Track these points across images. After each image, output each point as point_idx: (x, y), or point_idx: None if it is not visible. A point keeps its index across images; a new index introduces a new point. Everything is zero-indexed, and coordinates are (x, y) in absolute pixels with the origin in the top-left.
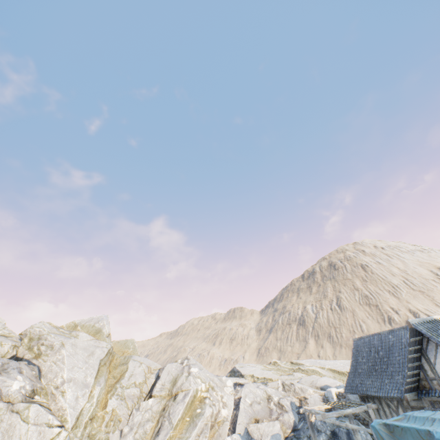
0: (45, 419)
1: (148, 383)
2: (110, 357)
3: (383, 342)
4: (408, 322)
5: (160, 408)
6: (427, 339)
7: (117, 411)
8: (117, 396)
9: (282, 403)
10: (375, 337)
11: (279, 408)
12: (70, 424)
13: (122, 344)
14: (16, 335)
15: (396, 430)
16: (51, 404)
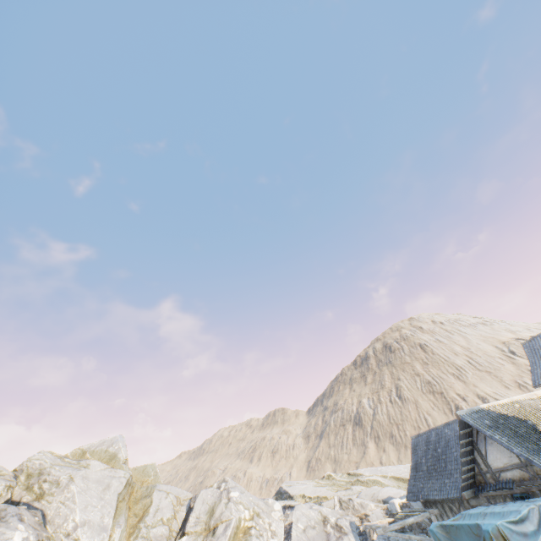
0: None
1: (178, 519)
2: (129, 490)
3: (441, 437)
4: (456, 413)
5: None
6: (476, 431)
7: None
8: (141, 538)
9: (340, 524)
10: (432, 432)
11: (337, 531)
12: None
13: (140, 471)
14: (9, 472)
15: (451, 529)
16: None
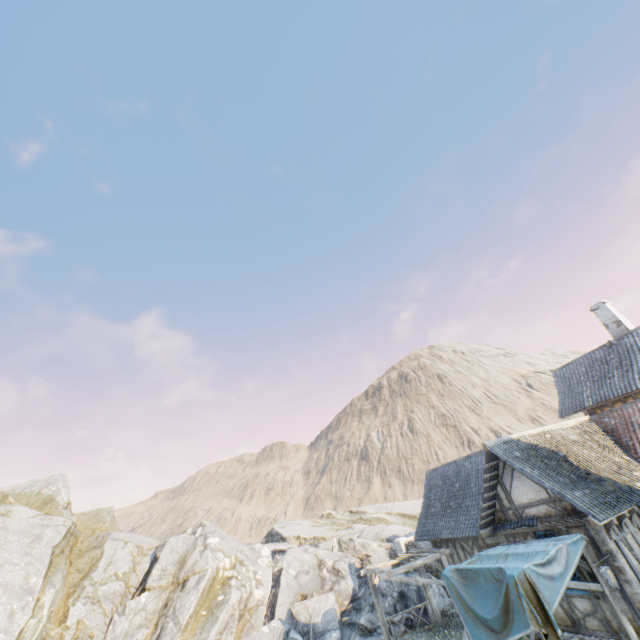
0: None
1: (138, 572)
2: (71, 540)
3: (459, 471)
4: (484, 444)
5: (160, 605)
6: (503, 463)
7: (86, 622)
8: (85, 599)
9: (338, 567)
10: (450, 466)
11: (334, 575)
12: None
13: (91, 516)
14: None
15: (469, 574)
16: None
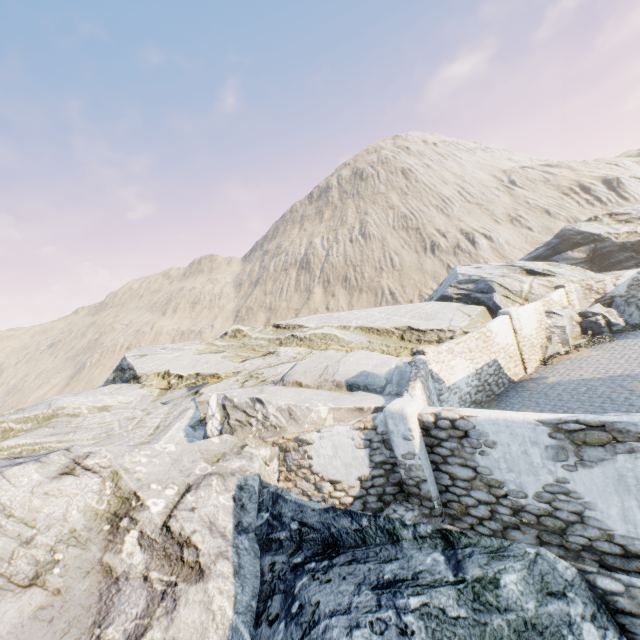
0: None
1: None
2: None
3: None
4: None
5: None
6: None
7: None
8: None
9: (183, 528)
10: None
11: (164, 561)
12: None
13: None
14: None
15: None
16: None
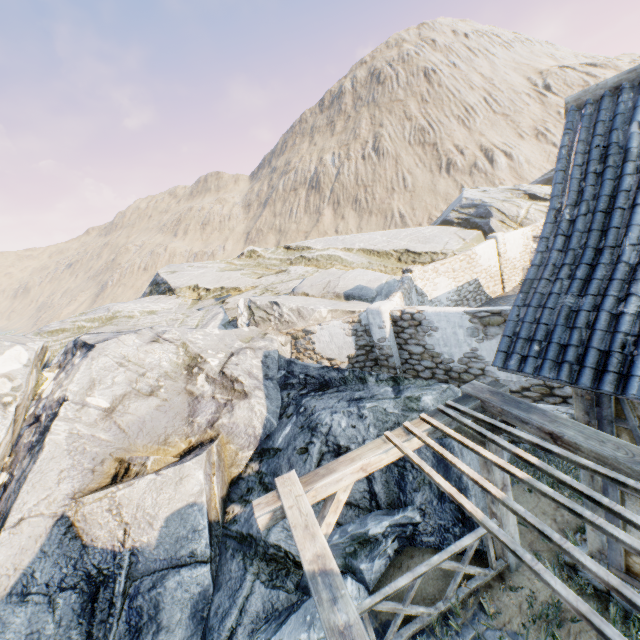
0: None
1: None
2: None
3: None
4: None
5: None
6: None
7: None
8: None
9: (232, 373)
10: None
11: (223, 390)
12: None
13: None
14: None
15: None
16: None
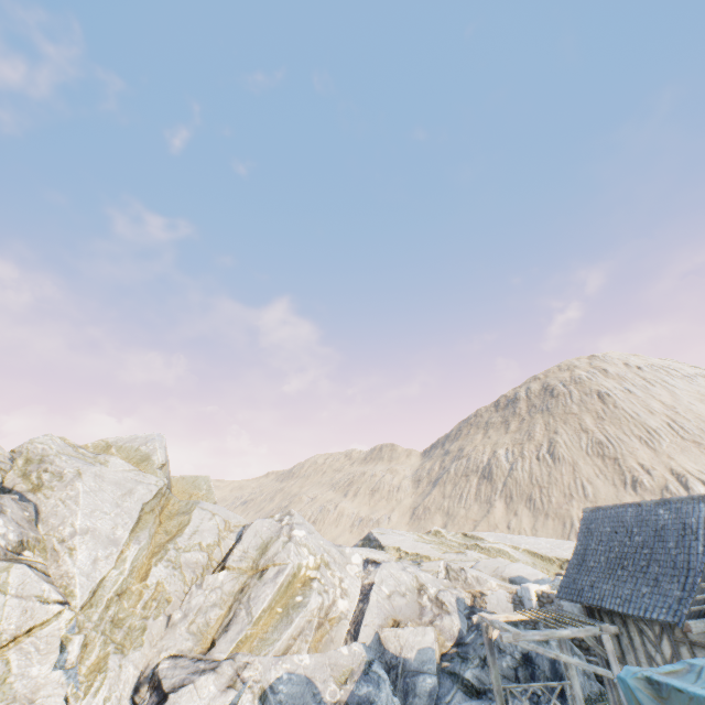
0: (35, 589)
1: (222, 547)
2: (162, 501)
3: (646, 519)
4: None
5: (236, 588)
6: None
7: (165, 586)
8: (167, 562)
9: (442, 598)
10: (629, 509)
11: (436, 606)
12: (79, 601)
13: (189, 481)
14: (5, 452)
15: (675, 697)
16: (51, 566)
